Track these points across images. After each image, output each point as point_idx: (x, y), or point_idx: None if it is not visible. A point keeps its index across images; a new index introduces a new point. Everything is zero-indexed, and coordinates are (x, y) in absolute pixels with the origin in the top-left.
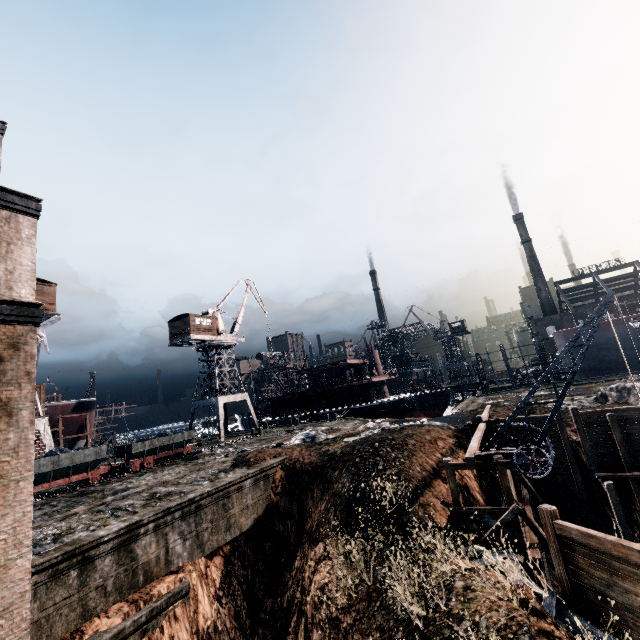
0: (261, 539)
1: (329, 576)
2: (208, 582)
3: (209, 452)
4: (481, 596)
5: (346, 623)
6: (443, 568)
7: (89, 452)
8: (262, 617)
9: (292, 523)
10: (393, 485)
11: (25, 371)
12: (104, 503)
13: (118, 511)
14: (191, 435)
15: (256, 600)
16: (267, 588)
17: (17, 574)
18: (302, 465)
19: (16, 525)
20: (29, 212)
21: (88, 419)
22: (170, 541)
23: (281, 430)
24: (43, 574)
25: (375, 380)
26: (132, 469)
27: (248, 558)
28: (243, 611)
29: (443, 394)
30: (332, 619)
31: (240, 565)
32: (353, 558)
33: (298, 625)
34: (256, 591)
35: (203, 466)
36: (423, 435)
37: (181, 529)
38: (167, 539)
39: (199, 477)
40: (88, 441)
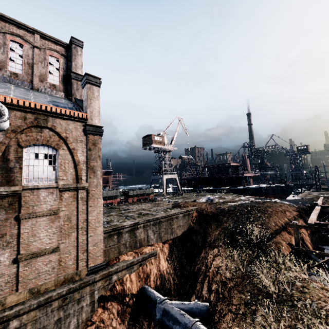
0: (185, 241)
1: (221, 263)
2: (163, 253)
3: (160, 199)
4: (313, 292)
5: (230, 285)
6: (290, 274)
7: (113, 192)
8: (185, 273)
9: (200, 237)
10: (258, 229)
11: (98, 155)
12: (121, 213)
13: (128, 217)
14: (152, 191)
15: (182, 265)
16: (187, 262)
17: (99, 232)
18: (206, 212)
19: (98, 214)
20: (97, 85)
21: (110, 178)
22: (149, 233)
23: (193, 194)
24: (106, 234)
25: (246, 175)
26: (129, 201)
27: (179, 247)
28: (177, 268)
29: (288, 187)
30: (222, 281)
31: (176, 249)
32: (235, 258)
33: (203, 280)
34: (182, 262)
35: (159, 205)
36: (277, 207)
37: (153, 229)
38: (147, 232)
39: (158, 209)
40: (110, 187)
